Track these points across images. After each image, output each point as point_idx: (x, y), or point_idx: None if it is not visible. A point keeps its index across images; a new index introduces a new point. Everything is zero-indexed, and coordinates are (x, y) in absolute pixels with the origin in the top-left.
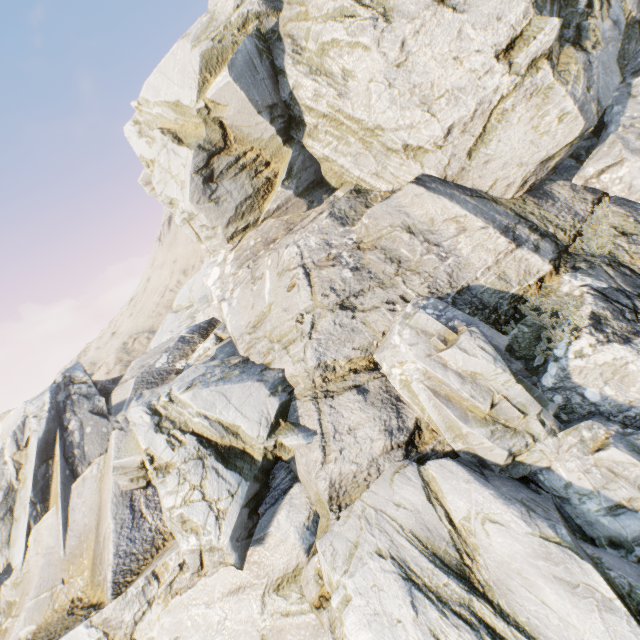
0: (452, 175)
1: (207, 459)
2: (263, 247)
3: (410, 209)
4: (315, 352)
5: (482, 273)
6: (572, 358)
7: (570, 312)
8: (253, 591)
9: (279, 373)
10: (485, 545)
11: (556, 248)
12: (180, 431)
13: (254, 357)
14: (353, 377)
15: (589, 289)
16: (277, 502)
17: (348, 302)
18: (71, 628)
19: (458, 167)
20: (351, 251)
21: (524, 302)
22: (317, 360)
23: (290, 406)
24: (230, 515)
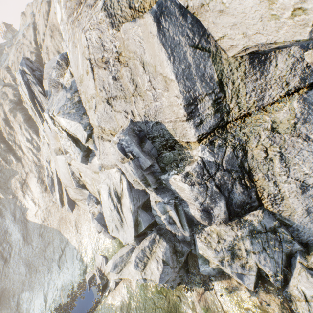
0: (193, 7)
1: (71, 141)
2: (75, 5)
3: (146, 46)
4: (97, 121)
5: (167, 122)
6: (172, 178)
7: (184, 165)
8: (90, 170)
9: (87, 121)
10: (124, 198)
11: (217, 124)
12: (61, 128)
13: (82, 101)
14: (110, 136)
15: (200, 161)
16: (93, 156)
17: (110, 101)
18: (60, 154)
19: (198, 1)
20: (114, 60)
21: (179, 144)
22: (98, 124)
23: (92, 134)
24: (79, 158)
